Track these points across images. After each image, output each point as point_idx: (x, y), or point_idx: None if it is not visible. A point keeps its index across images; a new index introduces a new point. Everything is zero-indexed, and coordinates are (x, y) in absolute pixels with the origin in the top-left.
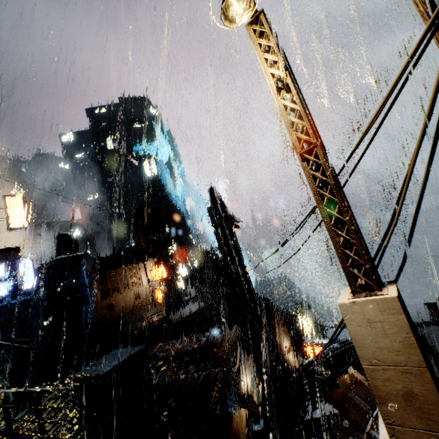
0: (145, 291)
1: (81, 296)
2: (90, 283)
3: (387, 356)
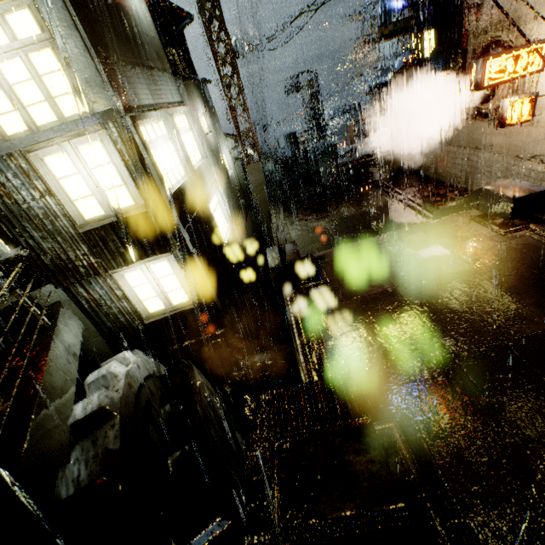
0: None
1: None
2: None
3: None
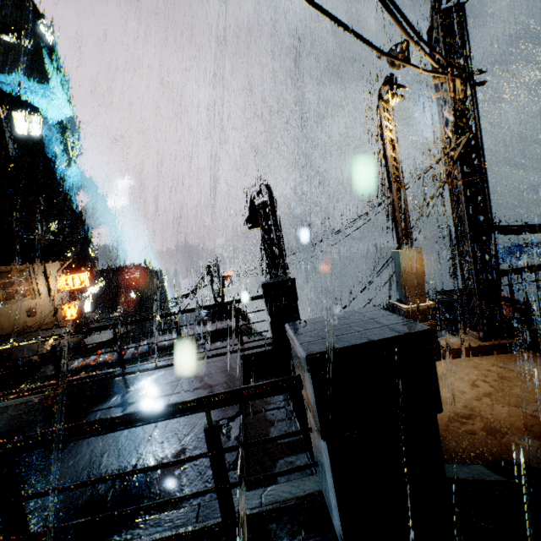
0: (43, 305)
1: None
2: None
3: (413, 271)
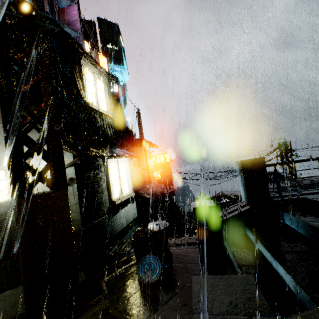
0: (145, 170)
1: None
2: None
3: None
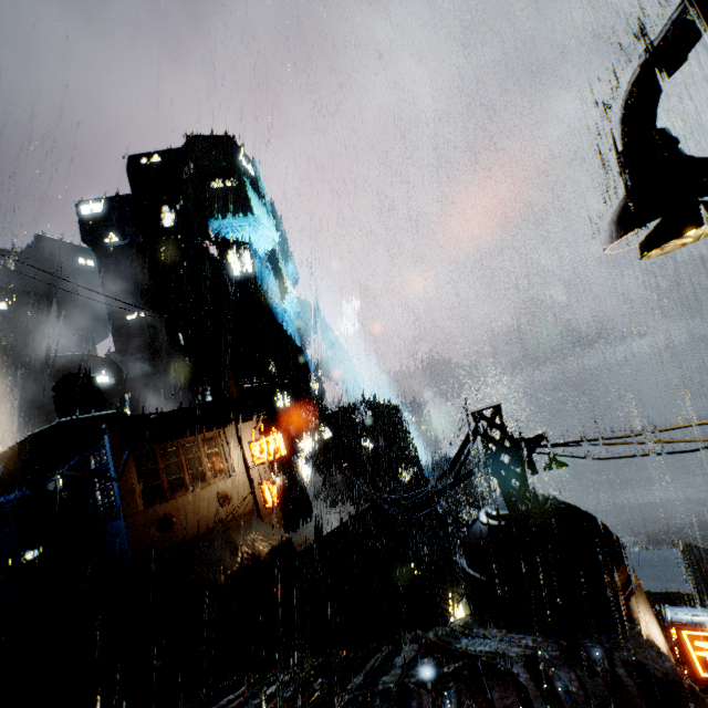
0: (239, 485)
1: (103, 499)
2: (119, 471)
3: None
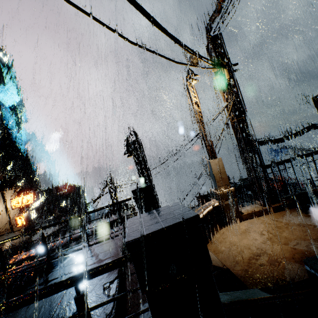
0: (2, 218)
1: None
2: None
3: (219, 171)
